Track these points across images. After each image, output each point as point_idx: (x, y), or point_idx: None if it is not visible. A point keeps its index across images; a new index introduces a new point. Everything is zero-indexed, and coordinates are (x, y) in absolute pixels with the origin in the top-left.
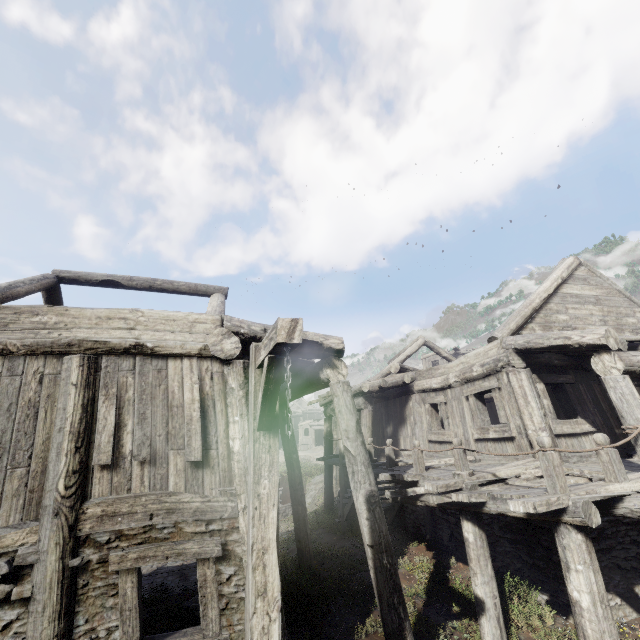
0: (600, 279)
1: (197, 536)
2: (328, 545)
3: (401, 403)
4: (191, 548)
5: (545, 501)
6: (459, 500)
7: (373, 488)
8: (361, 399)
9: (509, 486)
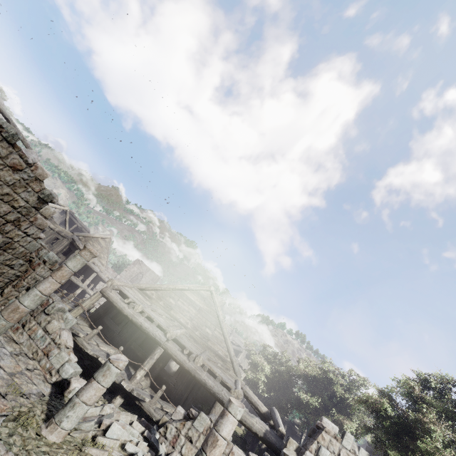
0: (109, 244)
1: None
2: None
3: None
4: None
5: None
6: None
7: None
8: None
9: None
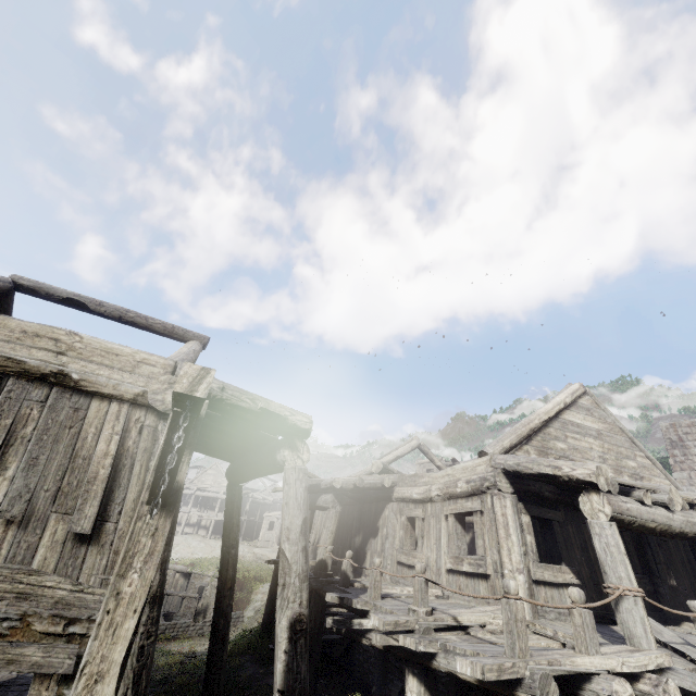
0: (604, 413)
1: (48, 639)
2: (250, 679)
3: (377, 510)
4: (31, 655)
5: (497, 665)
6: (406, 645)
7: (303, 610)
8: (331, 496)
9: (469, 637)
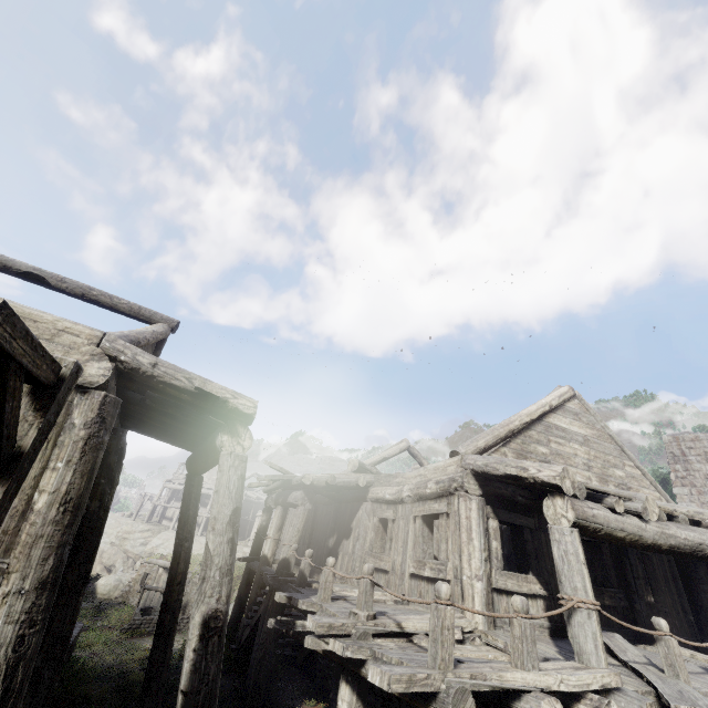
0: (593, 418)
1: None
2: None
3: (352, 510)
4: None
5: (407, 676)
6: (334, 650)
7: (220, 606)
8: (301, 492)
9: (410, 645)
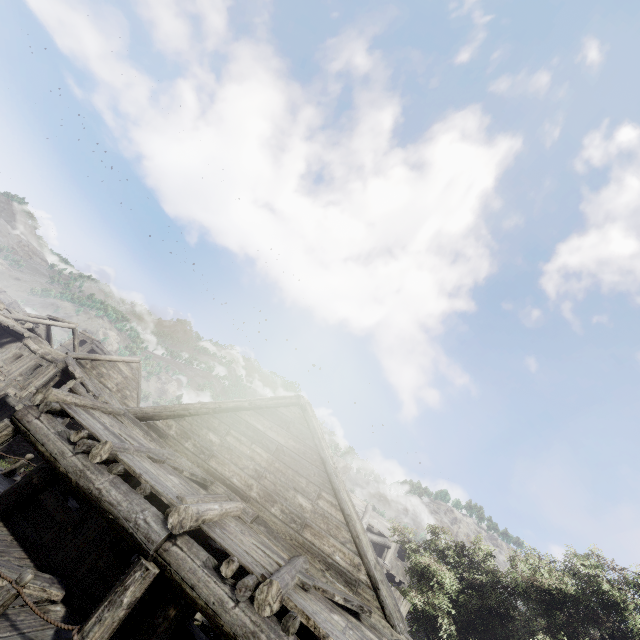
0: (138, 373)
1: None
2: None
3: (11, 340)
4: None
5: None
6: None
7: None
8: None
9: None
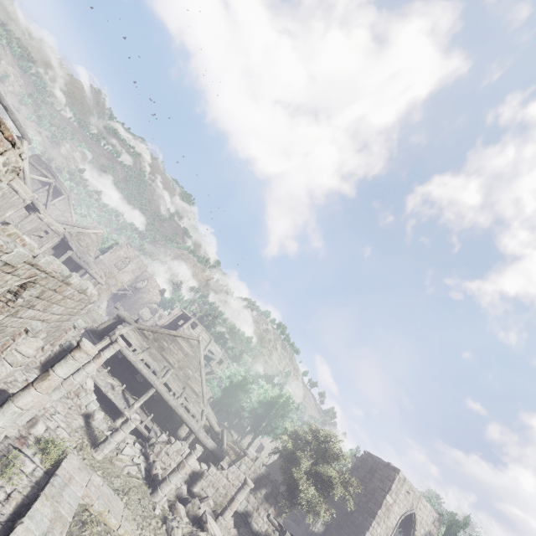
0: (101, 239)
1: None
2: None
3: None
4: None
5: None
6: None
7: None
8: None
9: None
